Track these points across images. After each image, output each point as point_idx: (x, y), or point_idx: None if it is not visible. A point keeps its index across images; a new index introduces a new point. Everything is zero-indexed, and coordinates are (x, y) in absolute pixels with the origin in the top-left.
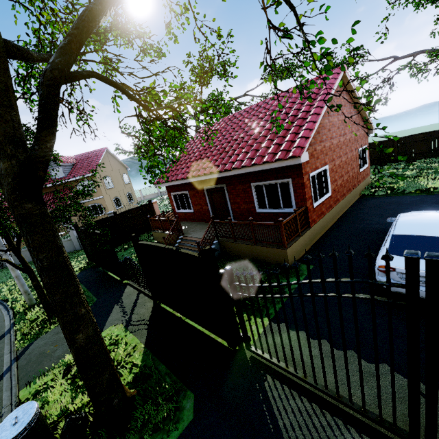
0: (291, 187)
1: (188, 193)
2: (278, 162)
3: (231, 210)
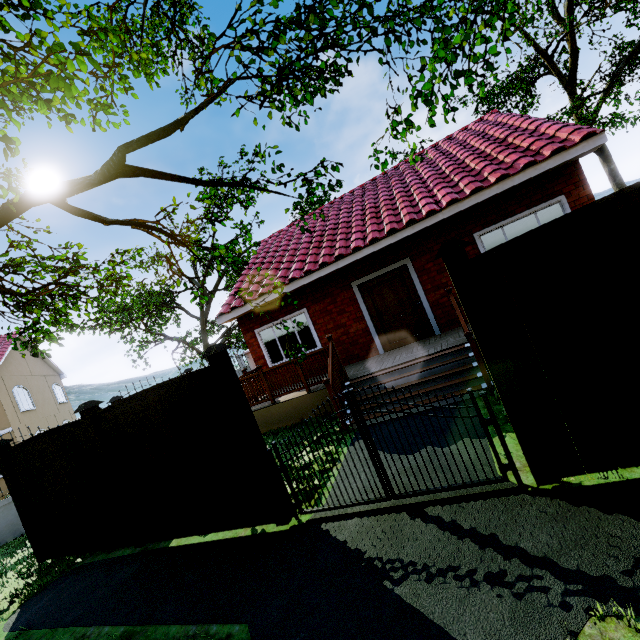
0: (568, 209)
1: (306, 311)
2: (557, 157)
3: (428, 306)
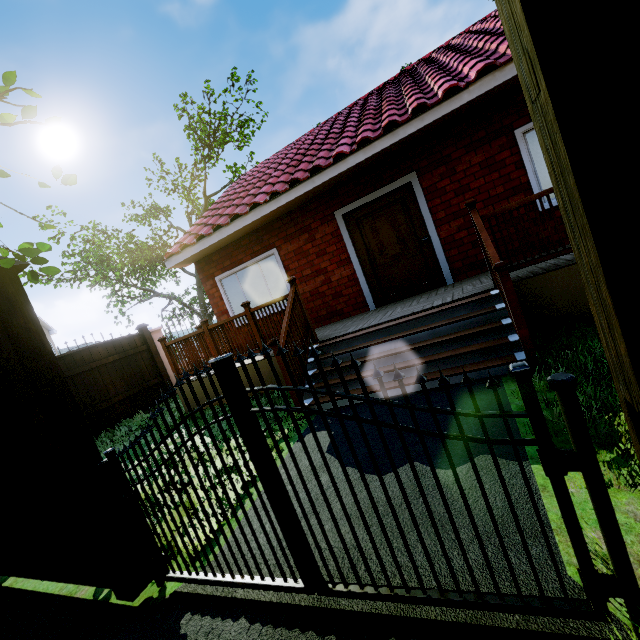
0: None
1: (277, 252)
2: None
3: (439, 243)
